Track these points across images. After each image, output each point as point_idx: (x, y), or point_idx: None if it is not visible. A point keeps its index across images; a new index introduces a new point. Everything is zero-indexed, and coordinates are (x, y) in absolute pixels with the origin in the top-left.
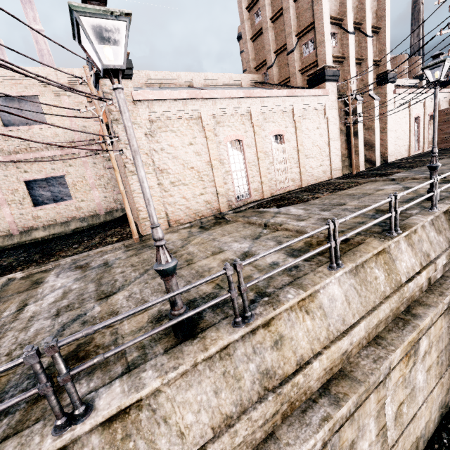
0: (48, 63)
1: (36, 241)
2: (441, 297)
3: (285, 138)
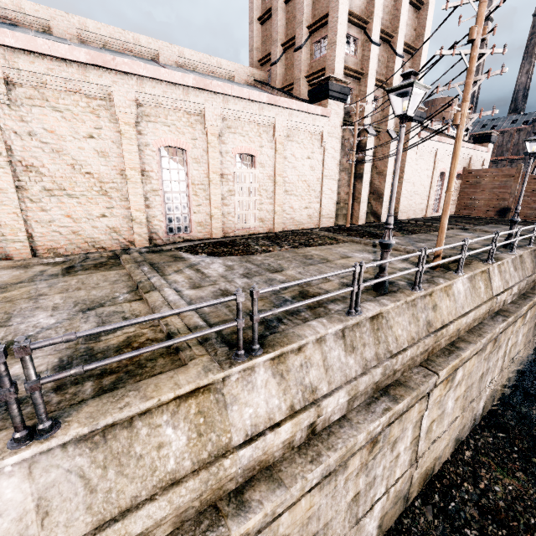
0: None
1: None
2: (310, 466)
3: (257, 160)
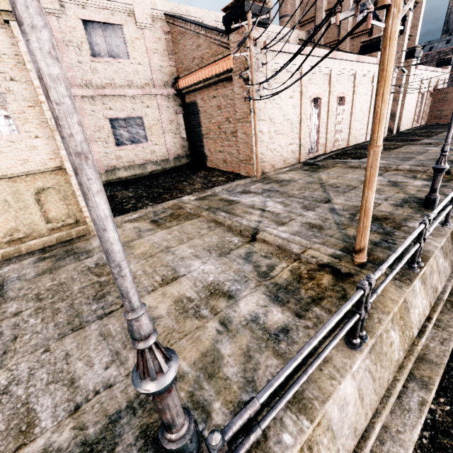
0: None
1: (121, 180)
2: None
3: (345, 100)
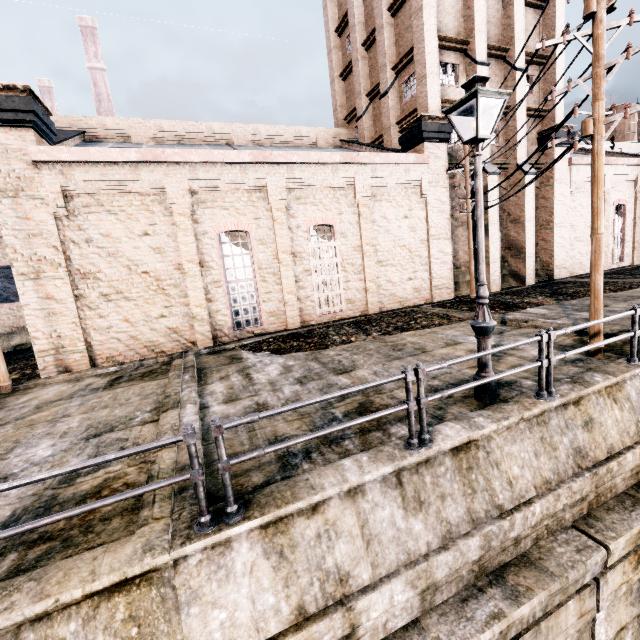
0: (106, 111)
1: None
2: None
3: (336, 230)
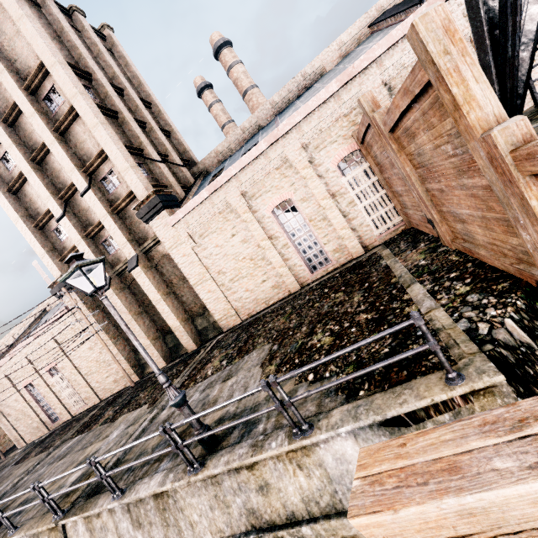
0: None
1: None
2: None
3: (58, 368)
